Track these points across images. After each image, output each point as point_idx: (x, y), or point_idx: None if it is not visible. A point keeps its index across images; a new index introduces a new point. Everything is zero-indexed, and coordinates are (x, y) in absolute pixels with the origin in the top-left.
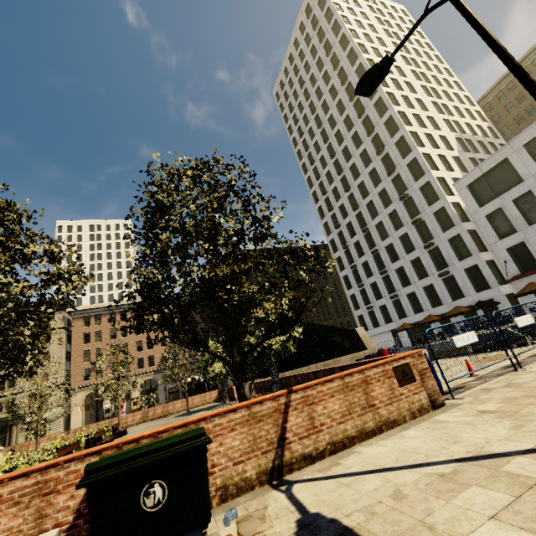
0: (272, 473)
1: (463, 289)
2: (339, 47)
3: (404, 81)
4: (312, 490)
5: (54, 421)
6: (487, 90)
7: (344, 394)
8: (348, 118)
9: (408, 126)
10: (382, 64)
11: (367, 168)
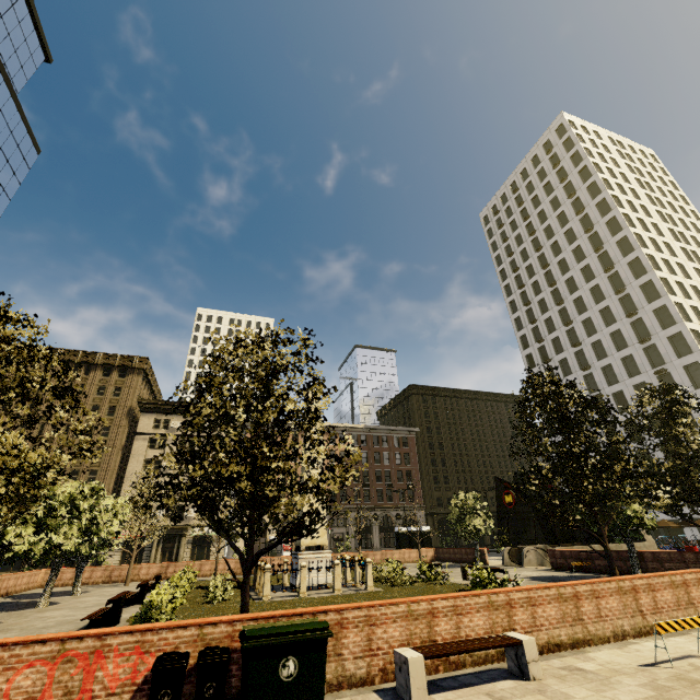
0: None
1: None
2: (586, 193)
3: (662, 241)
4: None
5: (218, 541)
6: None
7: None
8: (588, 268)
9: (672, 295)
10: None
11: (608, 328)
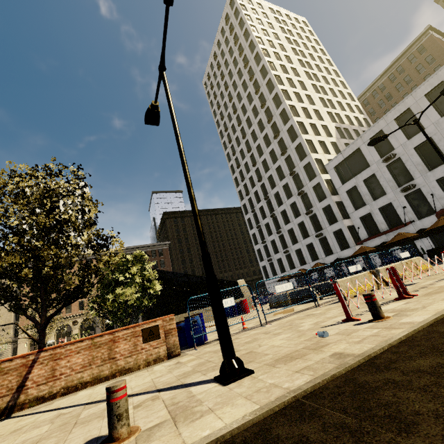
0: (4, 411)
1: (332, 247)
2: (249, 50)
3: (297, 80)
4: (2, 425)
5: (2, 355)
6: (365, 88)
7: (90, 351)
8: (255, 107)
9: (296, 117)
10: (151, 108)
11: (268, 149)
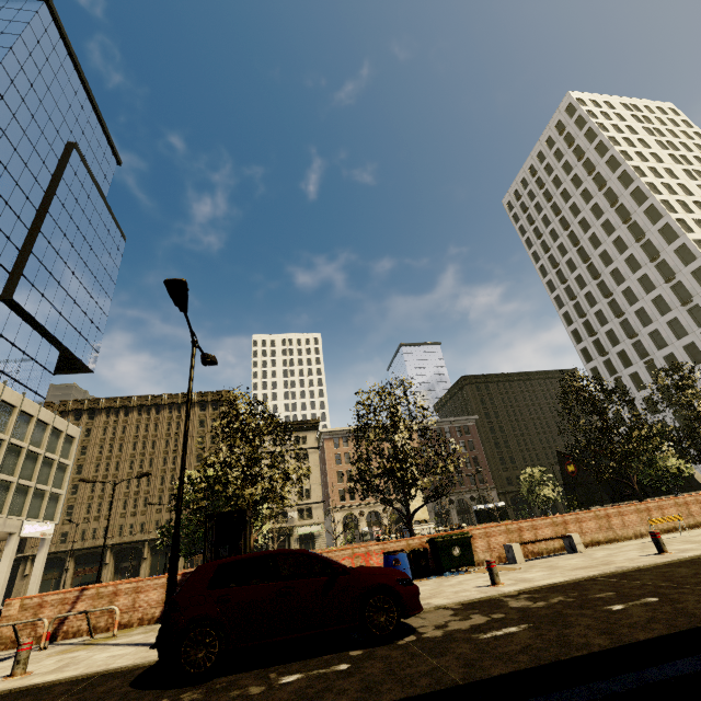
0: None
1: None
2: (606, 168)
3: (691, 201)
4: None
5: (320, 537)
6: None
7: None
8: (619, 239)
9: None
10: None
11: (649, 294)
